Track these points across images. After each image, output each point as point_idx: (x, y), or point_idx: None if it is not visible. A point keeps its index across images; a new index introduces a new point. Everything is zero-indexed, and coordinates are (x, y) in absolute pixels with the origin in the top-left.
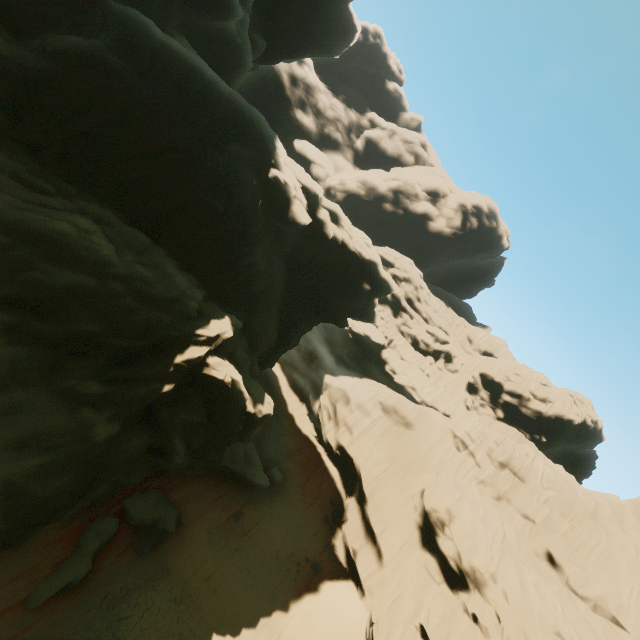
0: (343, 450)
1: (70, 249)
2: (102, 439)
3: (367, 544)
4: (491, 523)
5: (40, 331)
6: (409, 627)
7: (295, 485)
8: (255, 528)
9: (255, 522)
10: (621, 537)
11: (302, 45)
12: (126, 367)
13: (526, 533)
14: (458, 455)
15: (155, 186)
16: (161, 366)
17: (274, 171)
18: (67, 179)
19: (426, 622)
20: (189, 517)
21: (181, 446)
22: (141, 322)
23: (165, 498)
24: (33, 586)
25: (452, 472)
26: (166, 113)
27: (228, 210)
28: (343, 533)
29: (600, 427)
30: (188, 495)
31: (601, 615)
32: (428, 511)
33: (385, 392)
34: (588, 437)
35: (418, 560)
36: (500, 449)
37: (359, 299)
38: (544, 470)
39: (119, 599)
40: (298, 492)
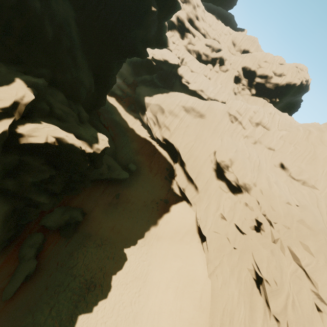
0: (167, 141)
1: None
2: None
3: (189, 184)
4: (252, 158)
5: None
6: (215, 215)
7: (145, 167)
8: (129, 197)
9: (128, 194)
10: (322, 147)
11: None
12: None
13: (270, 157)
14: (232, 125)
15: None
16: None
17: None
18: None
19: (223, 212)
20: (89, 209)
21: (42, 199)
22: None
23: (68, 208)
24: (1, 291)
25: (229, 136)
26: None
27: None
28: (176, 181)
29: (309, 83)
30: (82, 200)
31: (306, 186)
32: (219, 162)
33: (185, 98)
34: (301, 91)
35: (216, 185)
36: (256, 115)
37: (150, 26)
38: (279, 119)
39: (66, 260)
40: (147, 170)
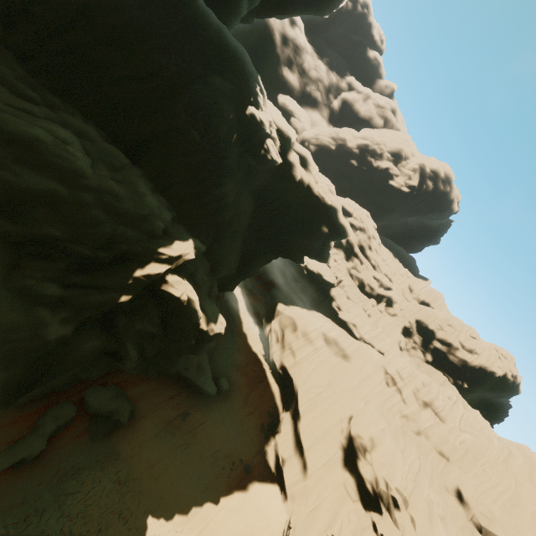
0: (285, 370)
1: (43, 155)
2: (53, 339)
3: (295, 455)
4: (409, 455)
5: (2, 229)
6: None
7: (239, 395)
8: (199, 428)
9: (200, 423)
10: (529, 487)
11: (295, 2)
12: (87, 274)
13: (439, 468)
14: (387, 390)
15: (138, 109)
16: (120, 277)
17: (252, 108)
18: (55, 92)
19: (338, 535)
20: (142, 412)
21: (134, 353)
22: (105, 234)
23: (122, 393)
24: None
25: (379, 404)
26: (154, 38)
27: (204, 140)
28: (276, 442)
29: (519, 382)
30: (143, 393)
31: None
32: (353, 436)
33: (329, 325)
34: (506, 389)
35: (338, 477)
36: (426, 390)
37: (317, 240)
38: (463, 414)
39: (69, 476)
40: (241, 401)
